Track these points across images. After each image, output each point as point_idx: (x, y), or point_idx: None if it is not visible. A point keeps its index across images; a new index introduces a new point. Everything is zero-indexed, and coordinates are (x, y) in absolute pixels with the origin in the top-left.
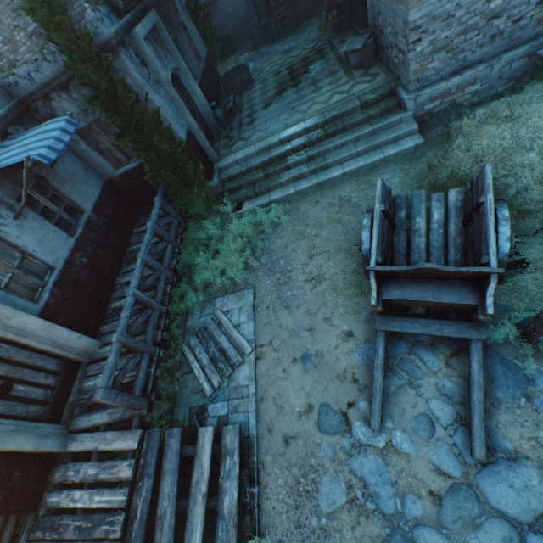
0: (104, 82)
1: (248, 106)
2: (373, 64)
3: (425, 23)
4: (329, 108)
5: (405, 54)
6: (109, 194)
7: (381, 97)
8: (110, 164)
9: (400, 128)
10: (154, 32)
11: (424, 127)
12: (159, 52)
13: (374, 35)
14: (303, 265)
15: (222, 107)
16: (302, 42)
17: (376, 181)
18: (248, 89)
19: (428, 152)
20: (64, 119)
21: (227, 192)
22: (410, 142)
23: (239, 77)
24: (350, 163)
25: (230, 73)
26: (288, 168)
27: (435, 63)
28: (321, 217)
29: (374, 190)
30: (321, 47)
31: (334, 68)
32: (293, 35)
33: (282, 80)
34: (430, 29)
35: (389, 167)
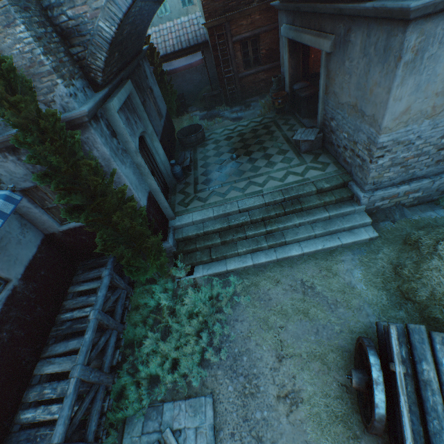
0: (65, 166)
1: (203, 163)
2: (321, 152)
3: (390, 145)
4: (286, 187)
5: (365, 162)
6: (46, 250)
7: (334, 187)
8: (55, 219)
9: (354, 218)
10: (127, 100)
11: (372, 218)
12: (130, 119)
13: (322, 130)
14: (271, 369)
15: (179, 161)
16: (249, 115)
17: (337, 268)
18: (201, 146)
19: (384, 247)
20: (1, 194)
21: (181, 252)
22: (365, 234)
23: (195, 135)
24: (308, 243)
25: (186, 129)
26: (246, 237)
27: (390, 173)
28: (284, 303)
29: (337, 280)
30: (268, 123)
31: (284, 146)
32: (240, 106)
33: (235, 145)
34: (393, 149)
35: (346, 255)
